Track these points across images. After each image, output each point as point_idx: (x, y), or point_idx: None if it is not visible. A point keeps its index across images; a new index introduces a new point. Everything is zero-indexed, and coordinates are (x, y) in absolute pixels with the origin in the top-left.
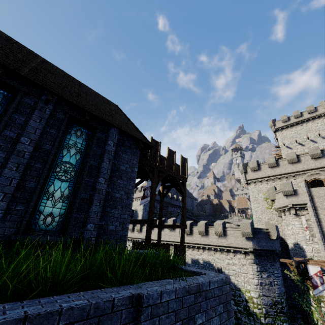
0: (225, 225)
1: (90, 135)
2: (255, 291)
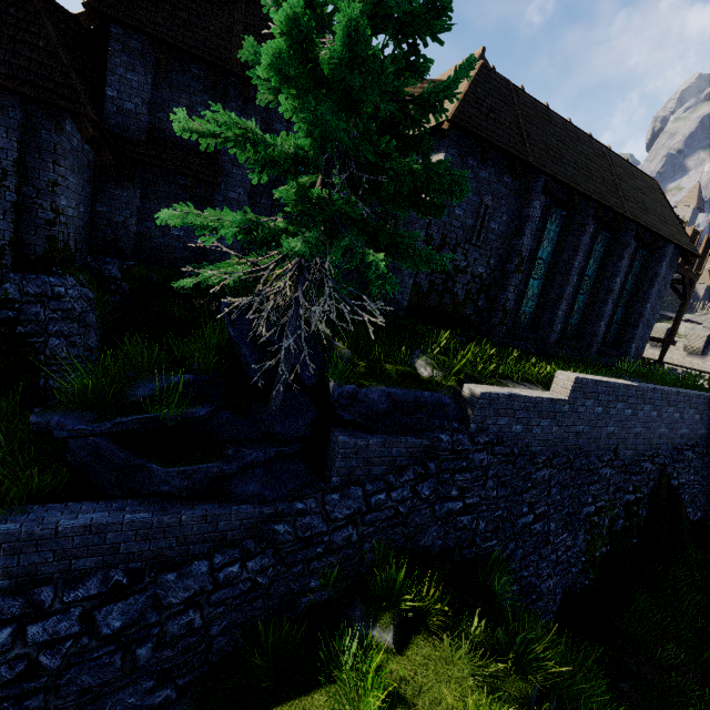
0: None
1: (646, 257)
2: None
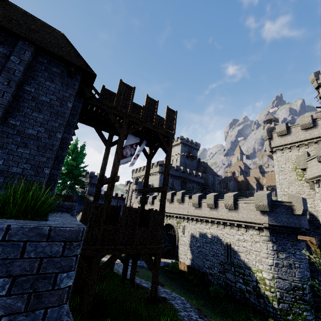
0: (237, 197)
1: None
2: (268, 272)
